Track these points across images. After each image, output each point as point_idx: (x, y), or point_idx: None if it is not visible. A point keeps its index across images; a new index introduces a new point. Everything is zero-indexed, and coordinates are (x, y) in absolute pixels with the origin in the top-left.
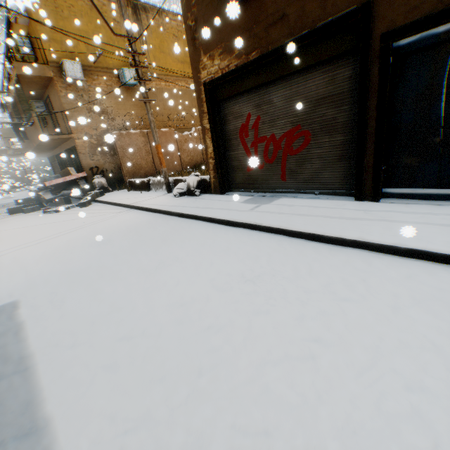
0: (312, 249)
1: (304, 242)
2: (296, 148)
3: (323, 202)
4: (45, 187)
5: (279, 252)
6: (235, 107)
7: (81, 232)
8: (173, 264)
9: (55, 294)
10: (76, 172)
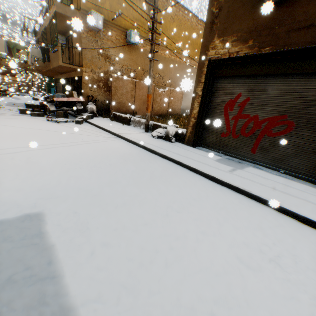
0: (311, 234)
1: (297, 223)
2: (275, 131)
3: (291, 182)
4: (52, 100)
5: (279, 228)
6: (228, 85)
7: (83, 148)
8: (181, 211)
9: (77, 215)
10: (77, 96)
